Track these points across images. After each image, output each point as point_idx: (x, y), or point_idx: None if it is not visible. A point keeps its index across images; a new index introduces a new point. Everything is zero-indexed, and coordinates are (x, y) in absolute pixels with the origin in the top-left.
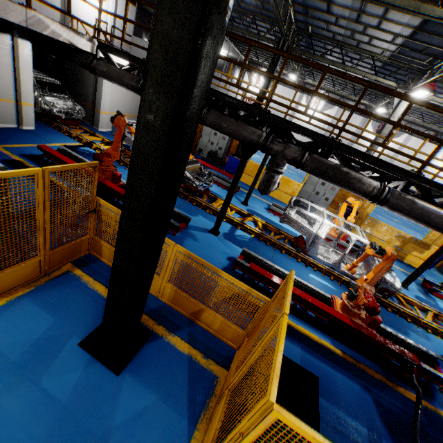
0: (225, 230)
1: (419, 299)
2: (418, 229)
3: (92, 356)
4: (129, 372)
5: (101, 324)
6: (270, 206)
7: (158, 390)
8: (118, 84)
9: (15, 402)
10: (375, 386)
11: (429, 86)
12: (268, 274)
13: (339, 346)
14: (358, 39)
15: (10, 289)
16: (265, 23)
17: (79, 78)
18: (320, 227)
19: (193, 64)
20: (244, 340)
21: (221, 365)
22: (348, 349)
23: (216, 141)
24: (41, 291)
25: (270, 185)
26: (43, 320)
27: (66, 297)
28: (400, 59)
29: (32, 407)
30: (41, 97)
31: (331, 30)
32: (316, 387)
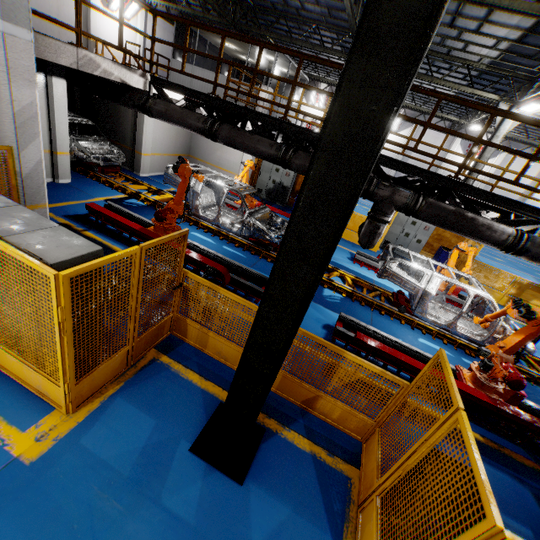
0: None
1: None
2: (526, 269)
3: (207, 463)
4: (253, 480)
5: (208, 423)
6: (356, 256)
7: (289, 500)
8: (180, 126)
9: (141, 527)
10: (527, 476)
11: None
12: (379, 345)
13: (474, 428)
14: (450, 45)
15: (99, 388)
16: (330, 33)
17: (114, 115)
18: (429, 281)
19: (384, 138)
20: (376, 432)
21: (349, 462)
22: (485, 431)
23: (278, 179)
24: (132, 386)
25: (375, 237)
26: (144, 423)
27: (161, 392)
28: (502, 66)
29: (161, 532)
30: (74, 143)
31: None
32: None
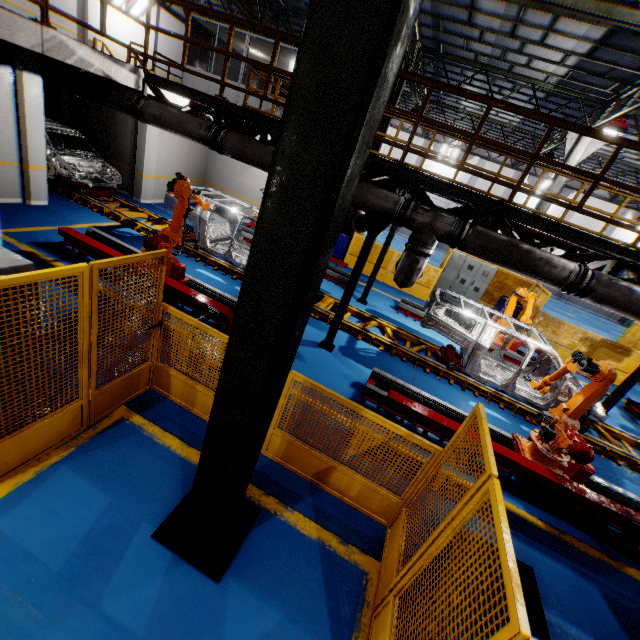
0: (341, 343)
1: (626, 429)
2: (603, 326)
3: (175, 553)
4: (235, 576)
5: (182, 501)
6: (400, 303)
7: (281, 602)
8: (178, 134)
9: None
10: (593, 569)
11: (618, 123)
12: (417, 406)
13: (531, 510)
14: (512, 60)
15: (37, 454)
16: None
17: (110, 128)
18: (482, 332)
19: (370, 91)
20: (402, 513)
21: (368, 553)
22: (544, 514)
23: None
24: (86, 453)
25: (414, 273)
26: (94, 501)
27: (125, 461)
28: (572, 86)
29: None
30: (56, 157)
31: (473, 49)
32: (533, 584)
